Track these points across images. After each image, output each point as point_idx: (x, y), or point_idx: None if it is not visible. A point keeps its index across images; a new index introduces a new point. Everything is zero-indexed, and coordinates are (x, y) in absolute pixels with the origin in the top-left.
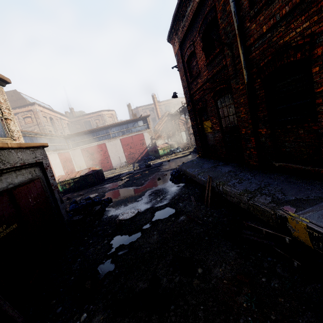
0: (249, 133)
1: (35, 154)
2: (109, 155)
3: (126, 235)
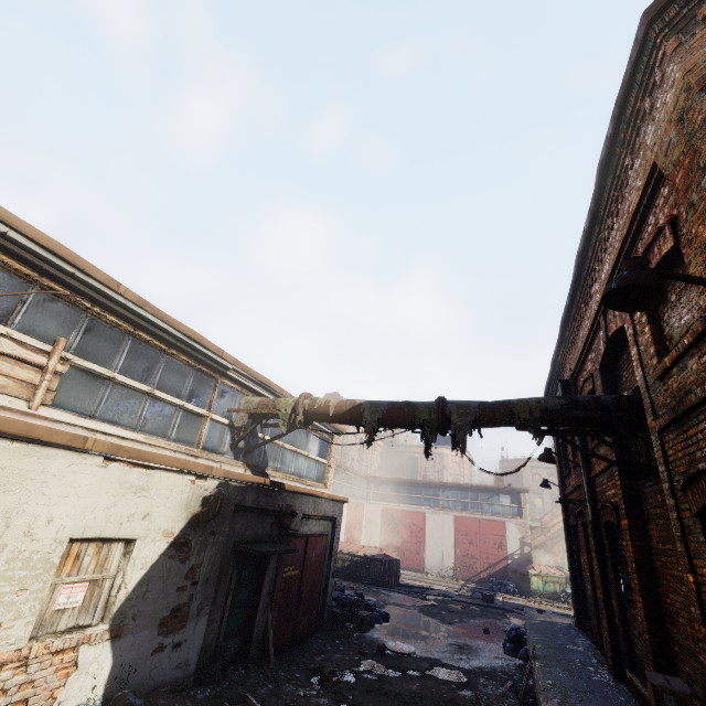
0: (601, 600)
1: (335, 508)
2: (424, 539)
3: (383, 666)
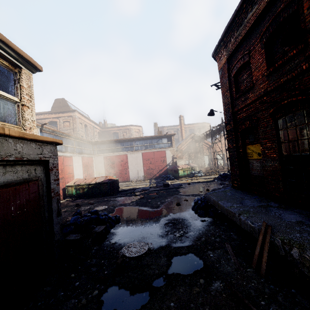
0: None
1: (42, 150)
2: (128, 167)
3: (127, 290)
